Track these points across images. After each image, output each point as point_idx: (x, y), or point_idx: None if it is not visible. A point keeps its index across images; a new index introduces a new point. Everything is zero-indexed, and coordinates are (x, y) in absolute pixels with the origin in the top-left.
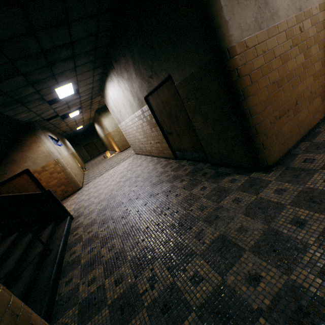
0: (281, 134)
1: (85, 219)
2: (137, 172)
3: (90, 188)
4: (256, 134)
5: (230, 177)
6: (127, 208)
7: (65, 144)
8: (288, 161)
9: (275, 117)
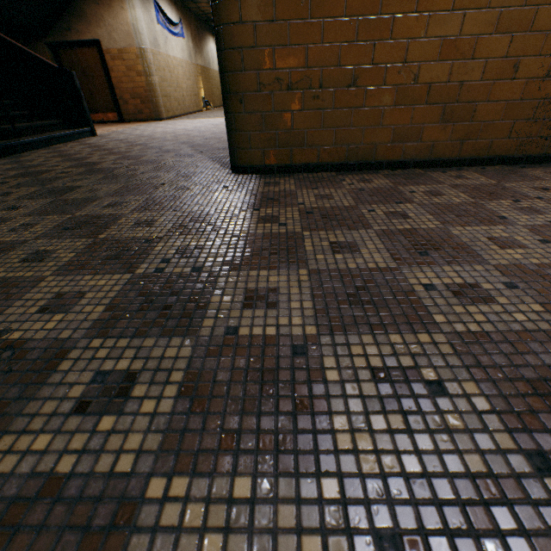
0: (284, 126)
1: (95, 140)
2: (213, 129)
3: (164, 123)
4: (228, 93)
5: (212, 164)
6: (122, 147)
7: (199, 43)
8: (268, 177)
9: (280, 79)
